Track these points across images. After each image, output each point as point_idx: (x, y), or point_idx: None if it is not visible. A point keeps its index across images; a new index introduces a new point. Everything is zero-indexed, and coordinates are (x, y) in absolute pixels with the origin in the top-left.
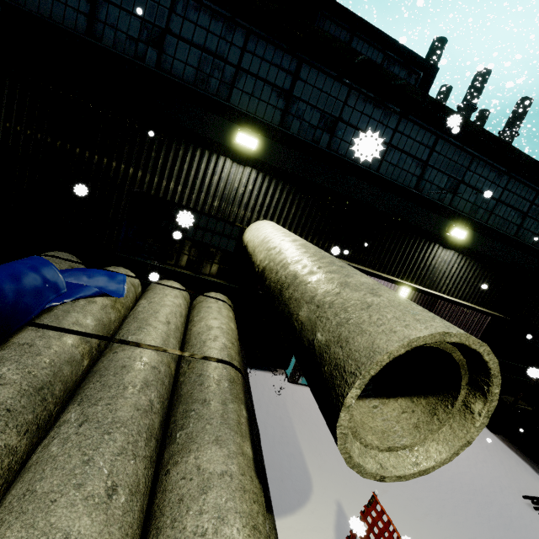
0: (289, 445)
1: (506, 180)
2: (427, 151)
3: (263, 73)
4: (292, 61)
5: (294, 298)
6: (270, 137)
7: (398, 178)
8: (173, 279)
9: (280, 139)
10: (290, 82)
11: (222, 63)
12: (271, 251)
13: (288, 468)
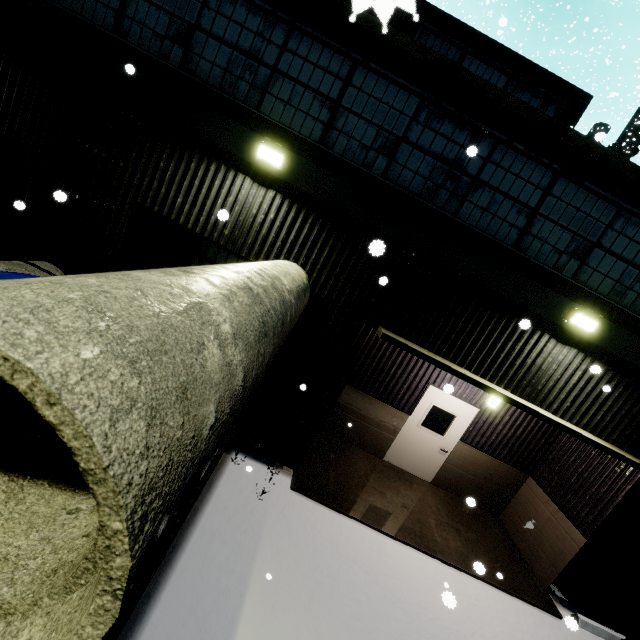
0: (232, 574)
1: None
2: (538, 193)
3: (304, 77)
4: (344, 62)
5: None
6: (303, 155)
7: (488, 228)
8: None
9: (317, 158)
10: (339, 89)
11: (256, 64)
12: None
13: (206, 609)
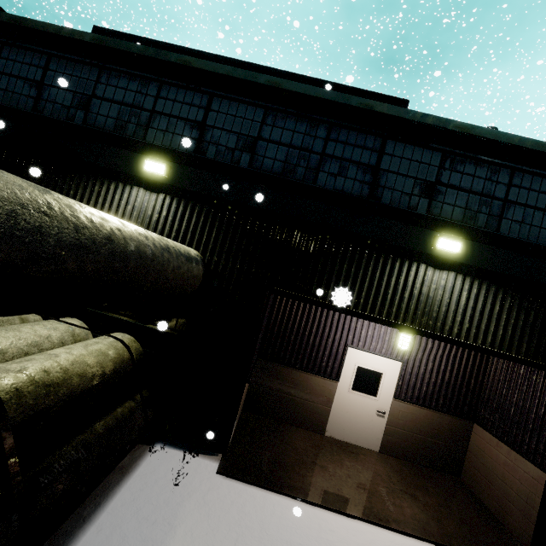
0: None
1: (508, 174)
2: (374, 155)
3: (176, 112)
4: (203, 97)
5: None
6: (181, 162)
7: (344, 189)
8: (83, 318)
9: (193, 163)
10: (203, 115)
11: (139, 111)
12: None
13: None
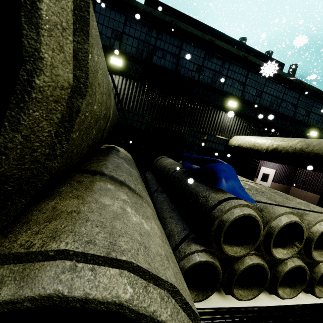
0: None
1: None
2: (296, 100)
3: (235, 77)
4: (245, 71)
5: (315, 149)
6: (239, 101)
7: (286, 113)
8: None
9: (242, 102)
10: (245, 79)
11: (221, 75)
12: (274, 142)
13: None
